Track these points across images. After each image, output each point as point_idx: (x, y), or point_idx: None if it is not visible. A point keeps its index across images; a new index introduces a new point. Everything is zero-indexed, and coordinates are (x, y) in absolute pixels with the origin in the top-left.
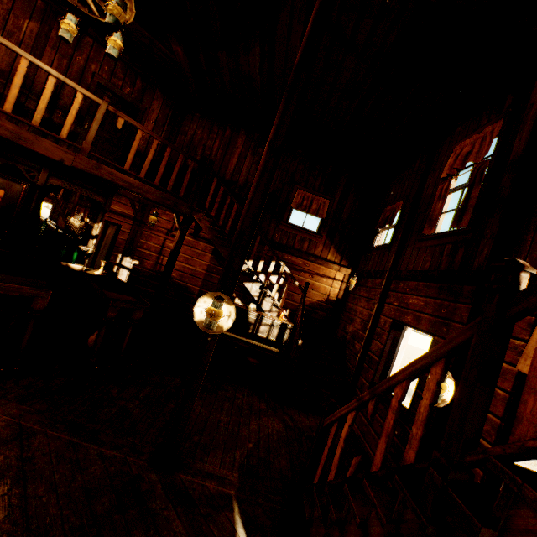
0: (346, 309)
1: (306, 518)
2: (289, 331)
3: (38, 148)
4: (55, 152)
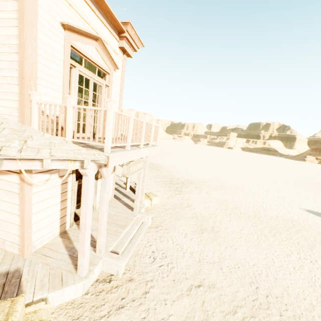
0: None
1: None
2: None
3: None
4: None
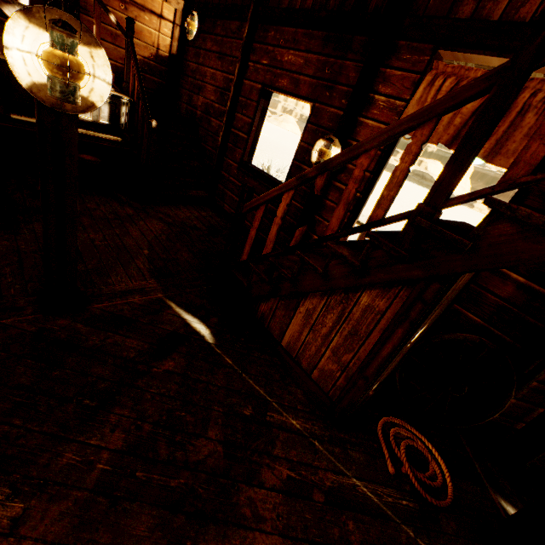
0: (188, 72)
1: (245, 285)
2: (126, 109)
3: None
4: None
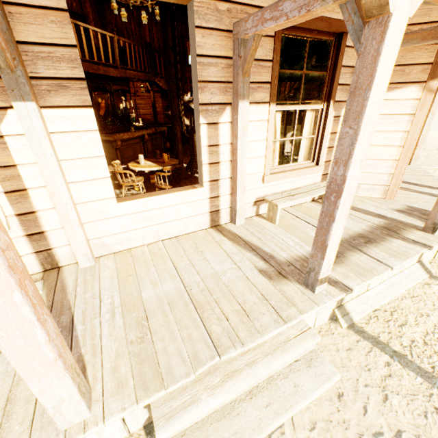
0: None
1: None
2: None
3: (110, 74)
4: (114, 73)
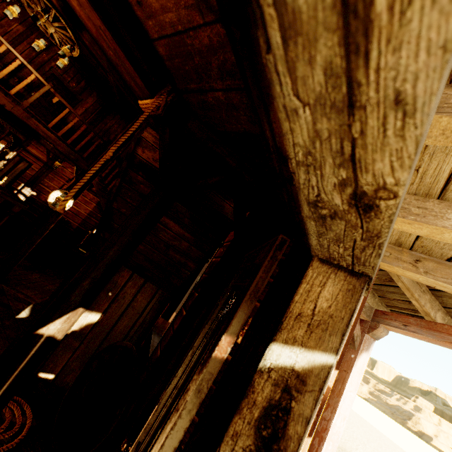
0: None
1: None
2: None
3: None
4: (2, 99)
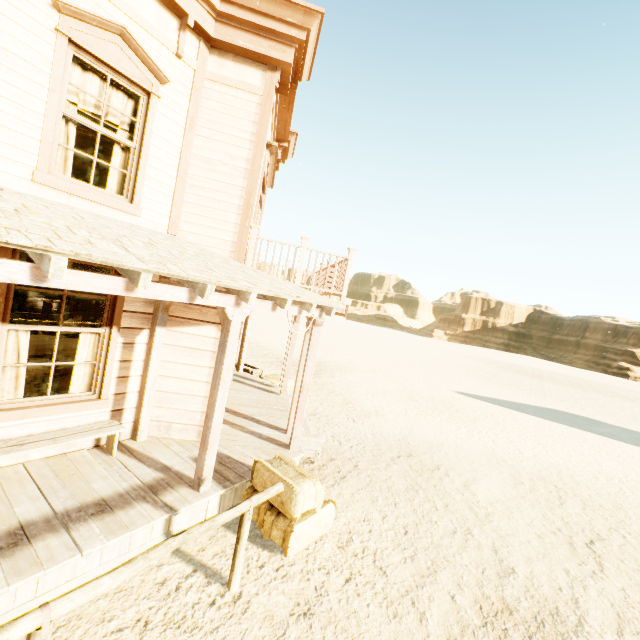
0: None
1: None
2: (66, 303)
3: None
4: None
